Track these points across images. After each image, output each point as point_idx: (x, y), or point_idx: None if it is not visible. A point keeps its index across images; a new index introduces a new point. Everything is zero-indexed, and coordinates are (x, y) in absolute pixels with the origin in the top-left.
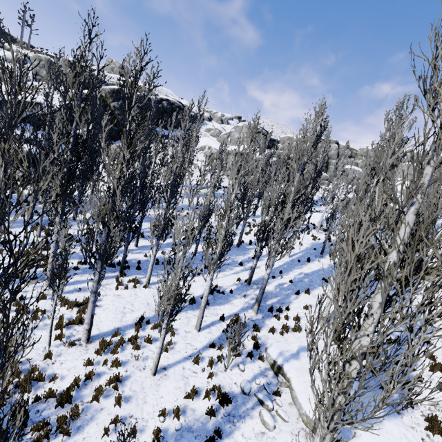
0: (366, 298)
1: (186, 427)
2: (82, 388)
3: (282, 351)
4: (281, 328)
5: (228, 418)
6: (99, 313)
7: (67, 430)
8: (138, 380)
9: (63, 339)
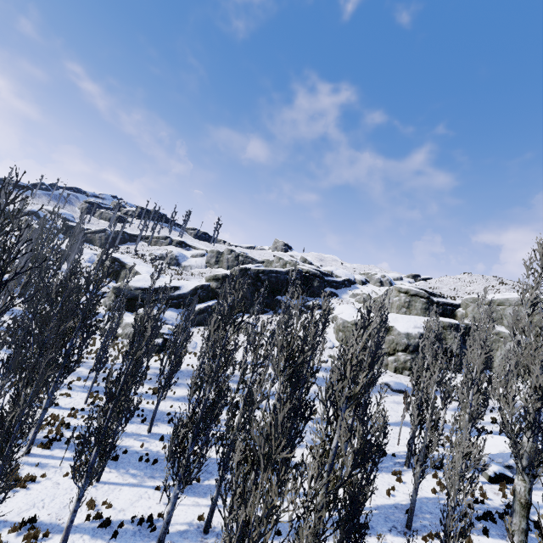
0: None
1: None
2: None
3: None
4: None
5: None
6: (17, 496)
7: None
8: None
9: None
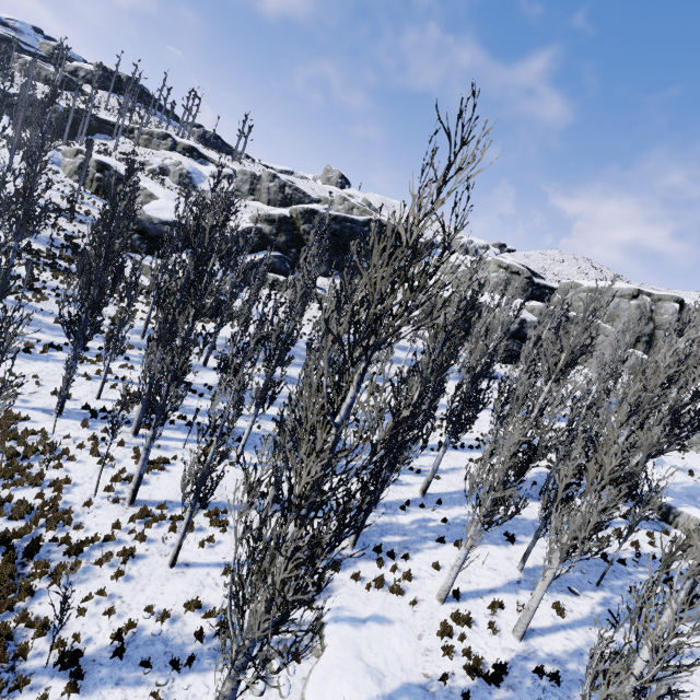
0: (565, 592)
1: (165, 637)
2: (97, 548)
3: (341, 607)
4: (373, 579)
5: (216, 654)
6: (163, 479)
7: (57, 578)
8: (152, 564)
9: (112, 493)
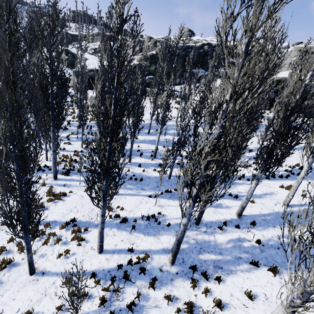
0: None
1: None
2: None
3: None
4: (184, 303)
5: None
6: (58, 206)
7: None
8: (20, 271)
9: None
